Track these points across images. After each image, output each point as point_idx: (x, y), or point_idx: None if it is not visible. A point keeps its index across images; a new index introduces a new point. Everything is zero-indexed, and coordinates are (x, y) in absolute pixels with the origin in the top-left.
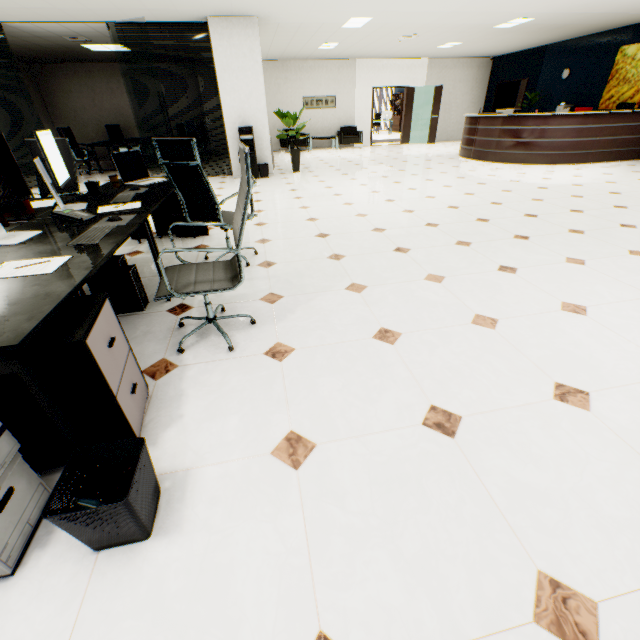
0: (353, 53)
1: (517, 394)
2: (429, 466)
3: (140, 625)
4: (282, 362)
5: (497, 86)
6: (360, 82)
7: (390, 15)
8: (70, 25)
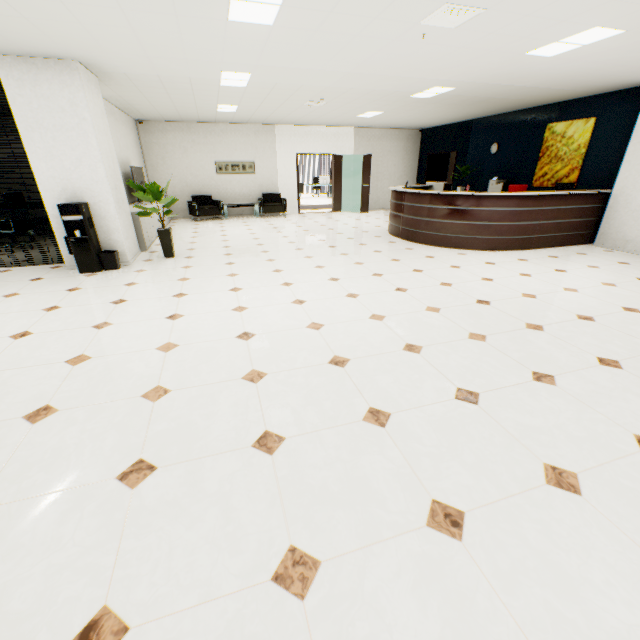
0: (266, 118)
1: None
2: None
3: None
4: None
5: (428, 157)
6: (281, 148)
7: (272, 71)
8: None
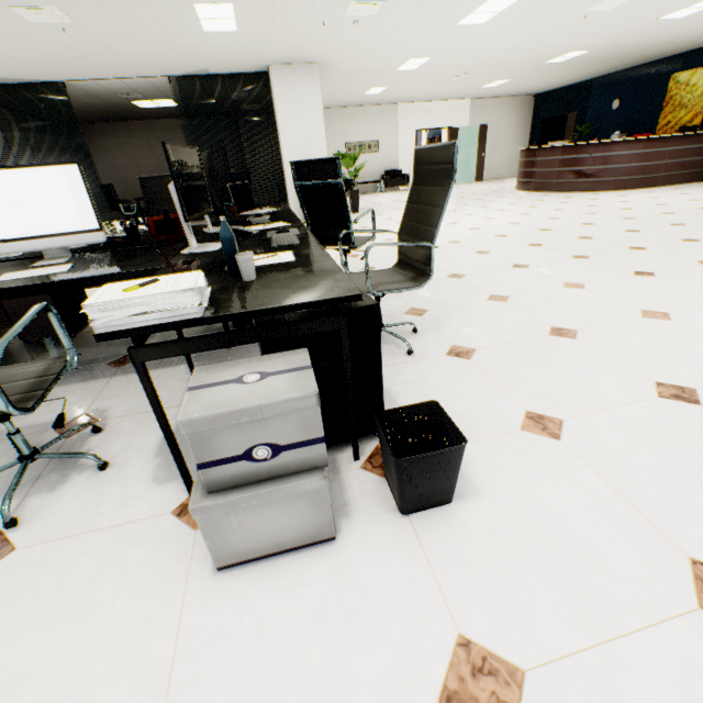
0: (397, 97)
1: None
2: (693, 428)
3: (501, 567)
4: (471, 360)
5: (542, 122)
6: (403, 125)
7: (448, 55)
8: (131, 81)
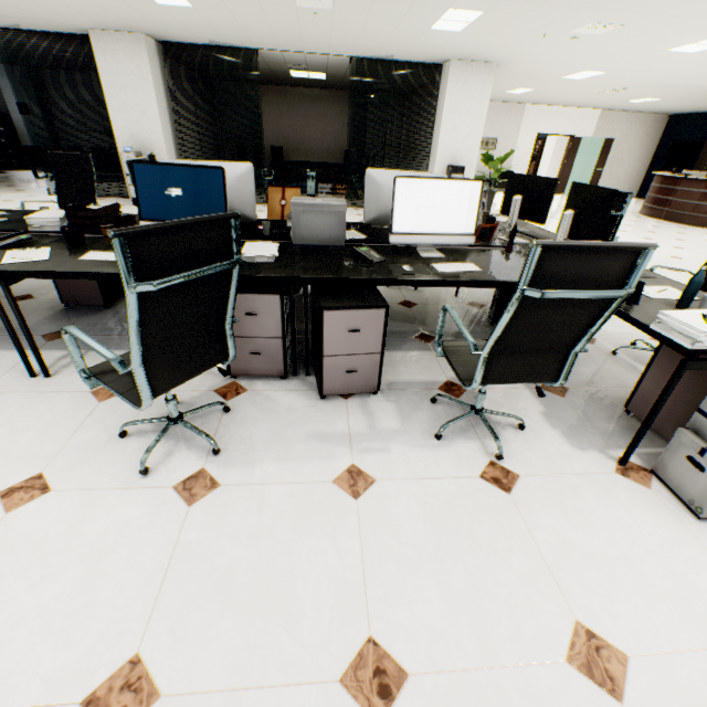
0: (533, 99)
1: None
2: None
3: None
4: None
5: (671, 144)
6: (525, 127)
7: (627, 72)
8: (313, 56)
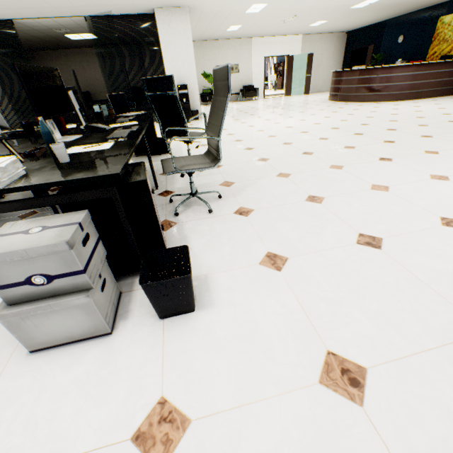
0: (250, 33)
1: (416, 224)
2: (369, 264)
3: (206, 354)
4: (248, 217)
5: (351, 52)
6: (255, 54)
7: (280, 1)
8: (59, 19)
